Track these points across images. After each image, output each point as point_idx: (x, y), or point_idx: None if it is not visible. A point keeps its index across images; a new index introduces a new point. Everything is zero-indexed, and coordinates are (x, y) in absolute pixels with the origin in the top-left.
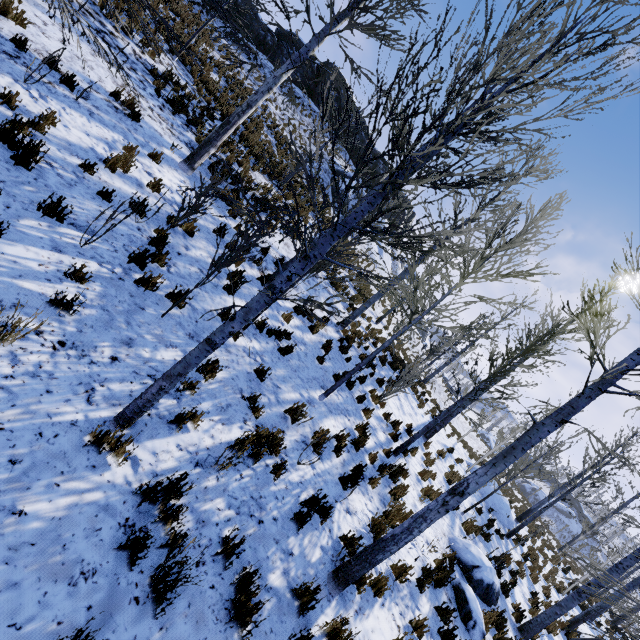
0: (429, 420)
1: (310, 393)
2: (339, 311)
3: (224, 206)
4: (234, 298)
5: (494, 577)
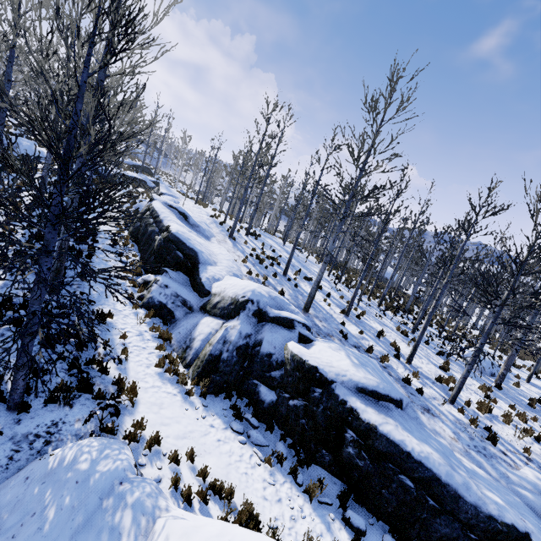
0: None
1: None
2: None
3: None
4: None
5: None
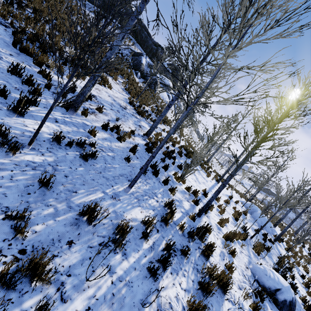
0: (215, 183)
1: (115, 188)
2: (145, 128)
3: (29, 59)
4: (24, 120)
5: (292, 293)
